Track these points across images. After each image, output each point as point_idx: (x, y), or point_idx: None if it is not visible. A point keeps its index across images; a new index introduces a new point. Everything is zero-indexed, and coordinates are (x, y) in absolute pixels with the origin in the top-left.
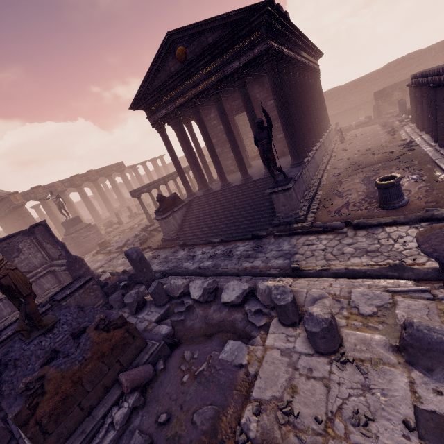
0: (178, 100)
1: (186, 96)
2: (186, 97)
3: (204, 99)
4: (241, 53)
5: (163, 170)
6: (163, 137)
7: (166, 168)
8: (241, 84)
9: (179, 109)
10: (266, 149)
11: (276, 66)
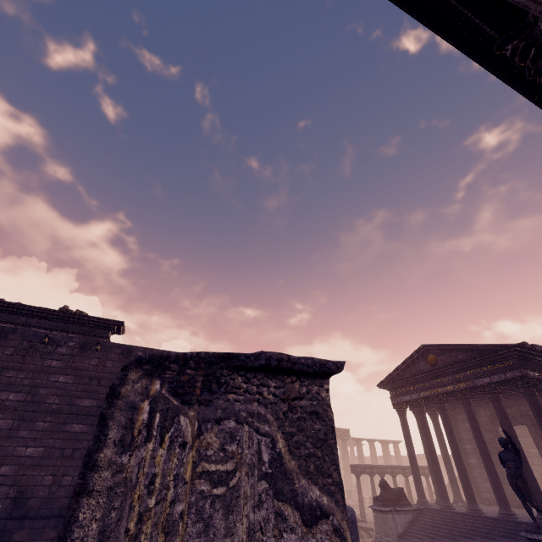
0: (424, 392)
1: (432, 391)
2: (432, 392)
3: (453, 398)
4: (492, 373)
5: (394, 462)
6: (402, 419)
7: (398, 459)
8: (493, 398)
9: (423, 400)
10: (514, 473)
11: (541, 392)
